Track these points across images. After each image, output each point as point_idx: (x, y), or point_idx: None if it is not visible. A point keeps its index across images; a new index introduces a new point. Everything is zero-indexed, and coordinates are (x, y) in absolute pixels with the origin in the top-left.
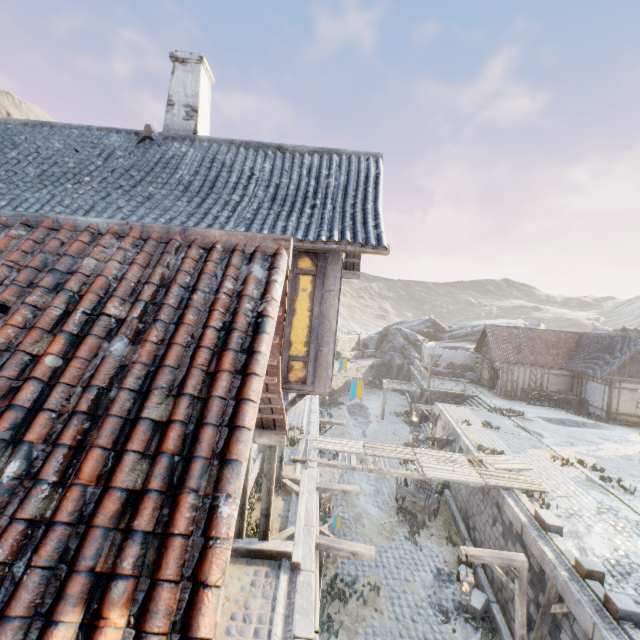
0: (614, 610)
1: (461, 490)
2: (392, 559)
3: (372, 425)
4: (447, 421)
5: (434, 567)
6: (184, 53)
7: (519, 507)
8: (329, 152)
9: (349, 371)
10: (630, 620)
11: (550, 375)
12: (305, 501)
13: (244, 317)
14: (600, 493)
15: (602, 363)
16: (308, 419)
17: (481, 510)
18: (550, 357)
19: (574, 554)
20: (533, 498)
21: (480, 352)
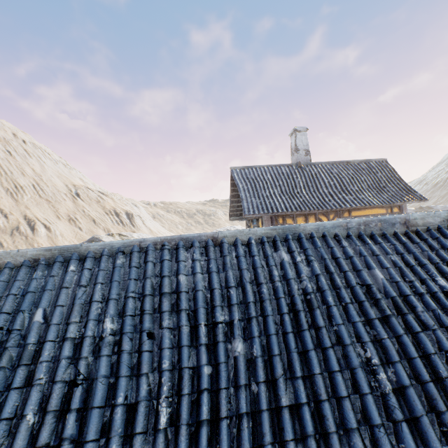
0: None
1: None
2: None
3: None
4: None
5: None
6: (299, 128)
7: None
8: (366, 161)
9: None
10: None
11: None
12: None
13: None
14: None
15: None
16: None
17: None
18: None
19: None
20: None
21: None
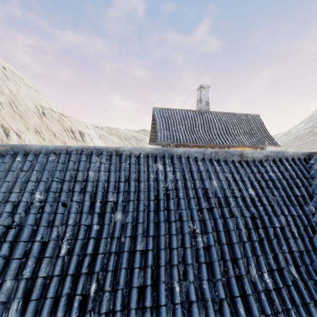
0: None
1: None
2: None
3: None
4: None
5: None
6: (204, 85)
7: None
8: (246, 114)
9: None
10: None
11: None
12: None
13: None
14: None
15: None
16: None
17: None
18: None
19: None
20: None
21: None
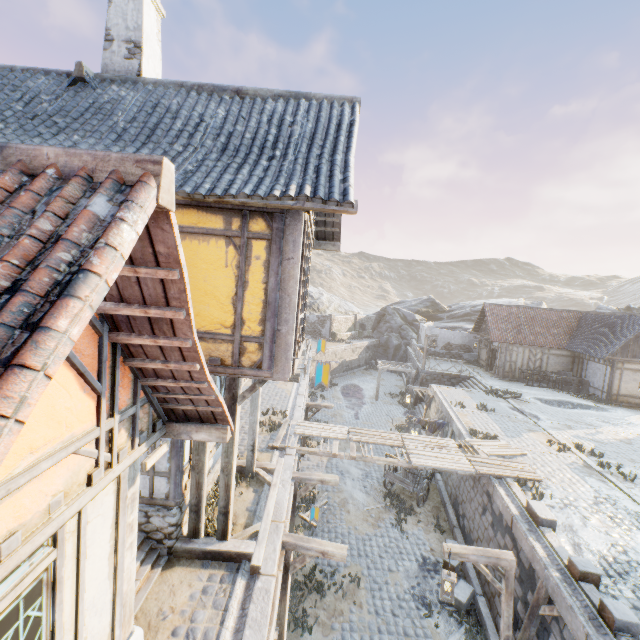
0: (610, 620)
1: (452, 475)
2: (376, 548)
3: (365, 407)
4: (440, 403)
5: (420, 556)
6: None
7: (510, 497)
8: (297, 96)
9: (344, 352)
10: (628, 632)
11: (550, 355)
12: (277, 493)
13: (48, 272)
14: (598, 481)
15: (605, 343)
16: (294, 402)
17: (471, 497)
18: (551, 337)
19: (568, 552)
20: (526, 487)
21: (479, 332)
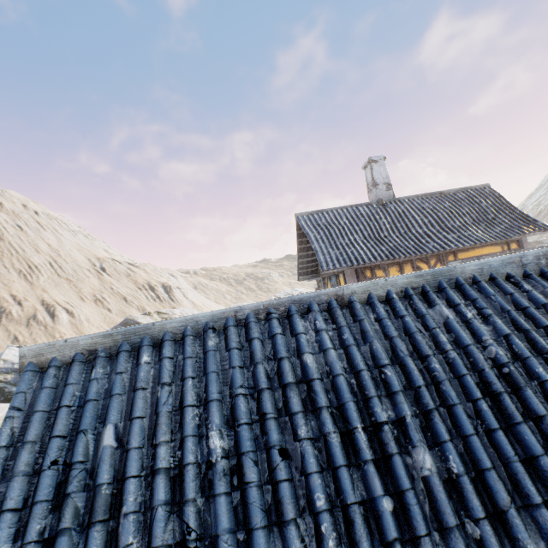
0: None
1: None
2: None
3: None
4: None
5: None
6: (375, 157)
7: None
8: (464, 189)
9: None
10: None
11: None
12: None
13: None
14: None
15: None
16: None
17: None
18: None
19: None
20: None
21: None
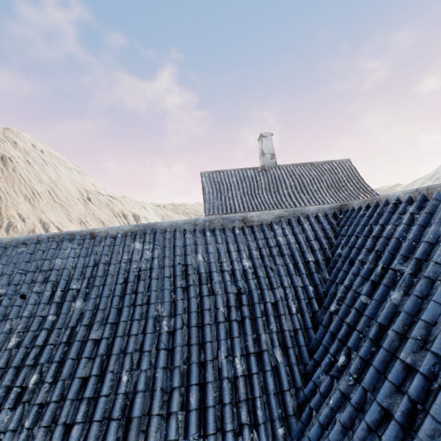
0: None
1: None
2: None
3: None
4: None
5: None
6: (265, 133)
7: None
8: (330, 162)
9: None
10: None
11: None
12: None
13: None
14: None
15: None
16: None
17: None
18: None
19: None
20: None
21: None
